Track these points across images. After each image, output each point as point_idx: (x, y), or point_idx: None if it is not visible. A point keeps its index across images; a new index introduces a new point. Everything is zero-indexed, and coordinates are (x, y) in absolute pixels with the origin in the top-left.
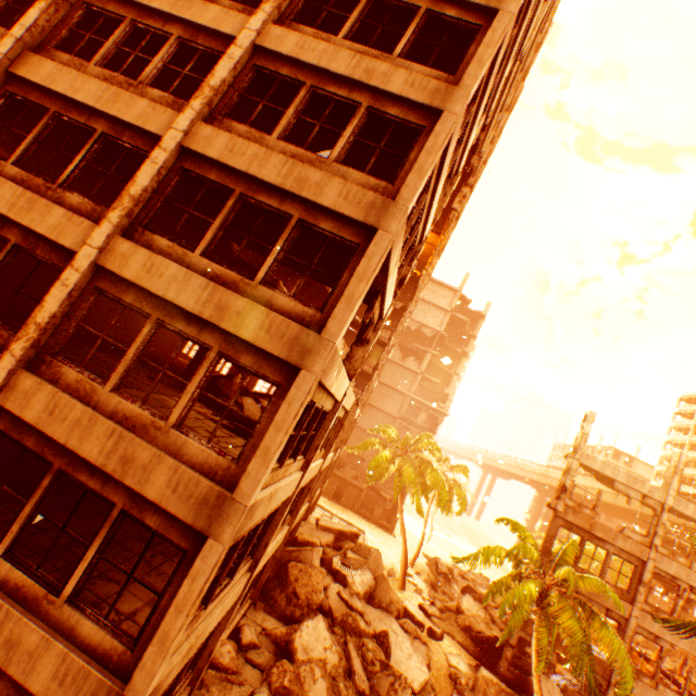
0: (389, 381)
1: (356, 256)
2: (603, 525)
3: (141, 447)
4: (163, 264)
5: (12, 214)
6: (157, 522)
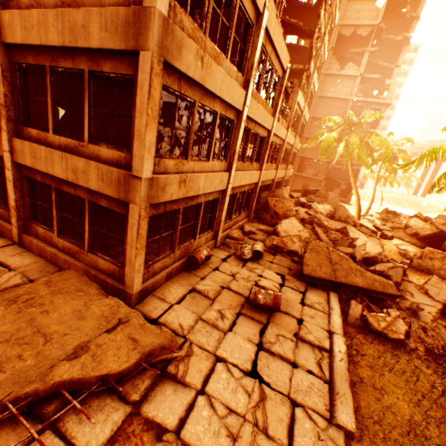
0: (331, 94)
1: None
2: None
3: (76, 13)
4: None
5: None
6: (109, 68)
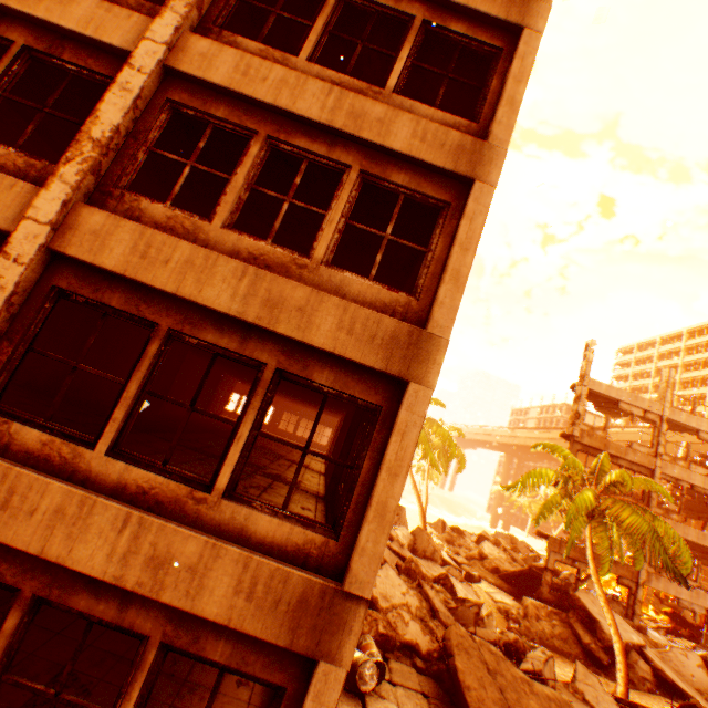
0: None
1: (500, 61)
2: (614, 443)
3: (290, 286)
4: (263, 66)
5: (12, 3)
6: (329, 379)
